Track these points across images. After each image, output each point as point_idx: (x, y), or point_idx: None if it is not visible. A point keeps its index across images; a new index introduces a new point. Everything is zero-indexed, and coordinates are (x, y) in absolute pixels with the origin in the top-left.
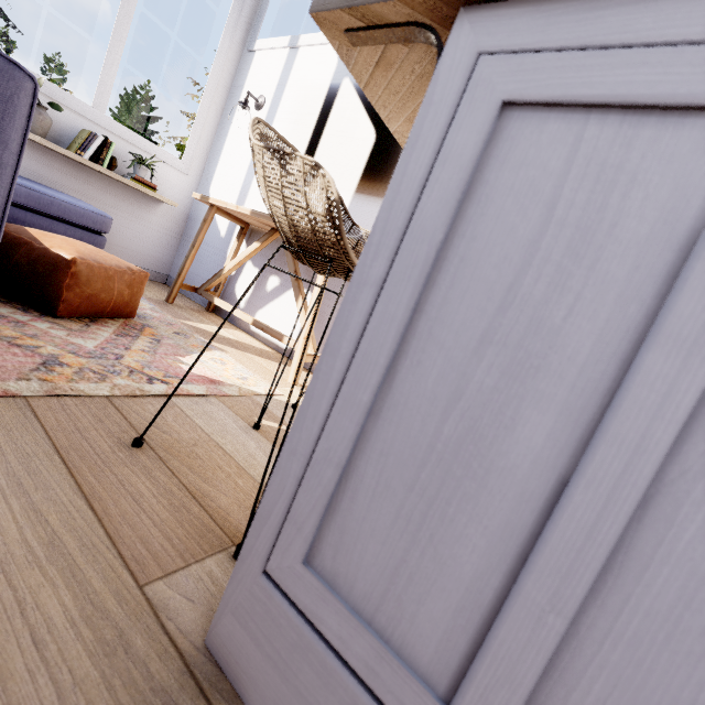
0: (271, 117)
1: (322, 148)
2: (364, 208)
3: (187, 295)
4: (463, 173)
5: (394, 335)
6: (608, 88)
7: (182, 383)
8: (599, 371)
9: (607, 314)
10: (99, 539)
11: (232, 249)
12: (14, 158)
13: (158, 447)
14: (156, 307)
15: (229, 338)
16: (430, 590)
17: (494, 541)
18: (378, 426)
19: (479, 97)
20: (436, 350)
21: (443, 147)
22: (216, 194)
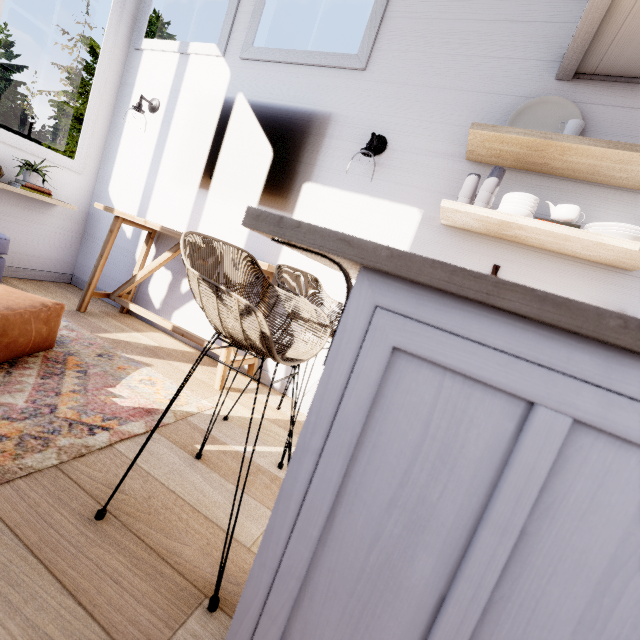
0: (168, 121)
1: (222, 158)
2: None
3: None
4: (371, 389)
5: (332, 492)
6: (456, 362)
7: (121, 425)
8: (458, 534)
9: (461, 500)
10: (96, 635)
11: (142, 253)
12: None
13: (119, 512)
14: (71, 324)
15: (151, 346)
16: None
17: (405, 631)
18: (325, 551)
19: (378, 338)
20: (361, 505)
21: (356, 365)
22: (116, 194)
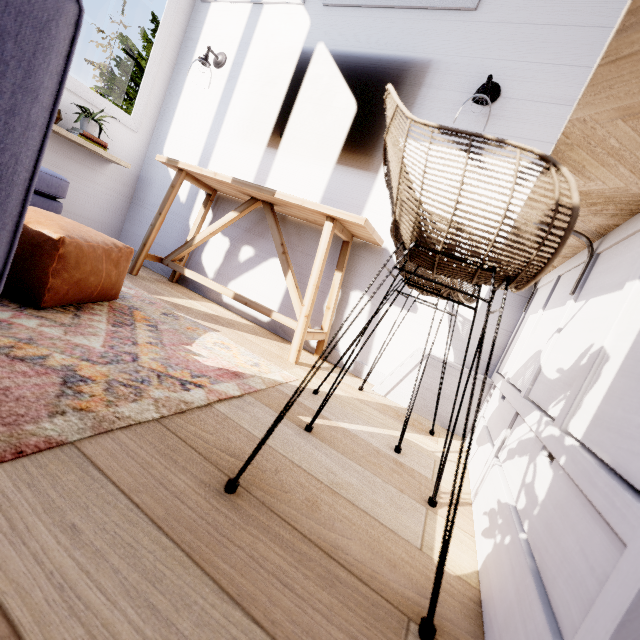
0: (234, 76)
1: (296, 114)
2: (346, 180)
3: (144, 264)
4: None
5: None
6: None
7: (213, 384)
8: None
9: None
10: None
11: (198, 217)
12: (45, 114)
13: (250, 486)
14: (127, 282)
15: (210, 314)
16: None
17: None
18: None
19: None
20: None
21: None
22: (172, 156)
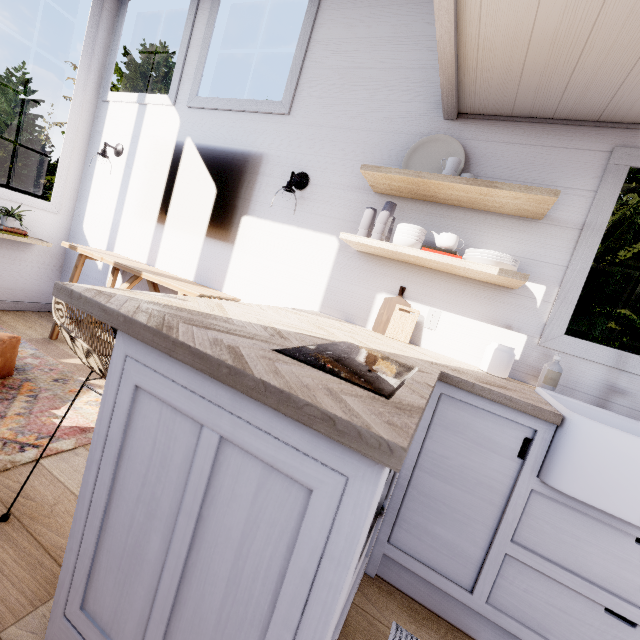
0: (130, 164)
1: (175, 196)
2: (214, 250)
3: None
4: (124, 415)
5: (106, 492)
6: (165, 396)
7: (53, 442)
8: (171, 520)
9: (172, 495)
10: None
11: (109, 283)
12: None
13: (23, 516)
14: (38, 351)
15: None
16: (128, 617)
17: (146, 593)
18: (105, 537)
19: (128, 378)
20: (123, 501)
21: (117, 398)
22: (89, 230)
